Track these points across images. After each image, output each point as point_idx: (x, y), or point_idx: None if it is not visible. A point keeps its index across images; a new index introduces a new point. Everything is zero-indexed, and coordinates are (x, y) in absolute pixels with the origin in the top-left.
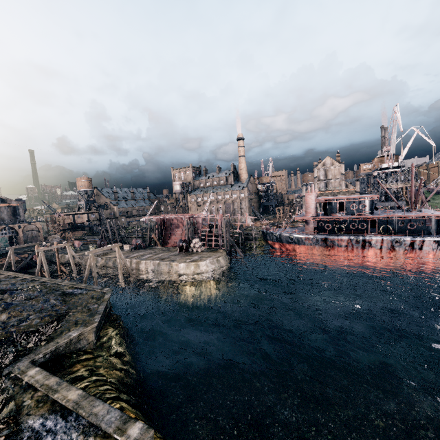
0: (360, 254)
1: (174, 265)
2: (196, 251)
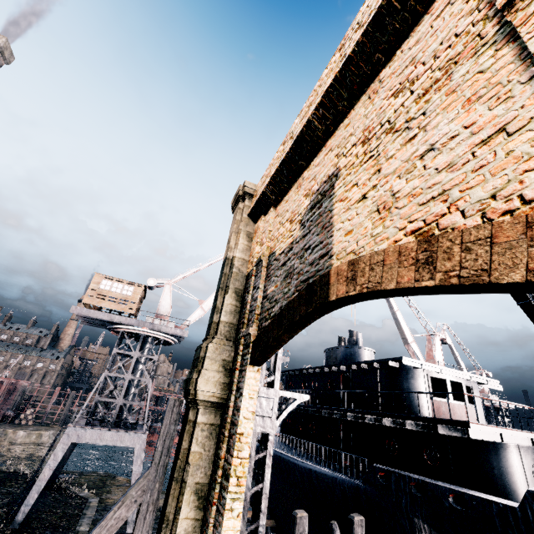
0: None
1: (10, 433)
2: (26, 423)
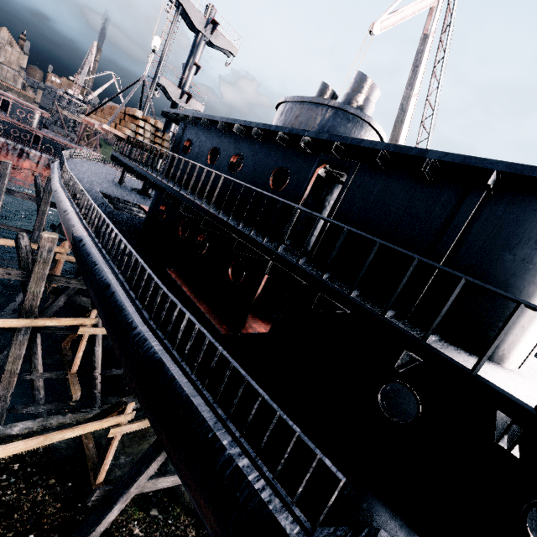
0: (15, 162)
1: None
2: None
